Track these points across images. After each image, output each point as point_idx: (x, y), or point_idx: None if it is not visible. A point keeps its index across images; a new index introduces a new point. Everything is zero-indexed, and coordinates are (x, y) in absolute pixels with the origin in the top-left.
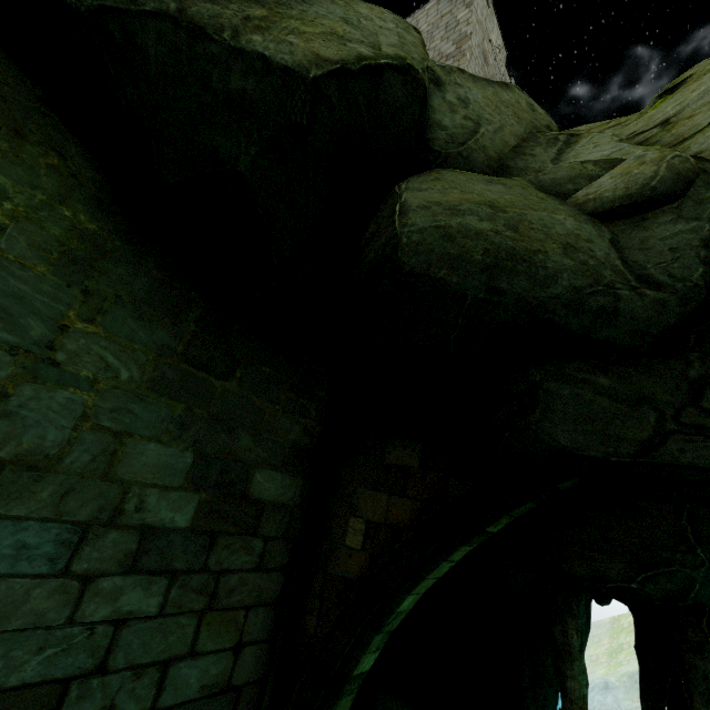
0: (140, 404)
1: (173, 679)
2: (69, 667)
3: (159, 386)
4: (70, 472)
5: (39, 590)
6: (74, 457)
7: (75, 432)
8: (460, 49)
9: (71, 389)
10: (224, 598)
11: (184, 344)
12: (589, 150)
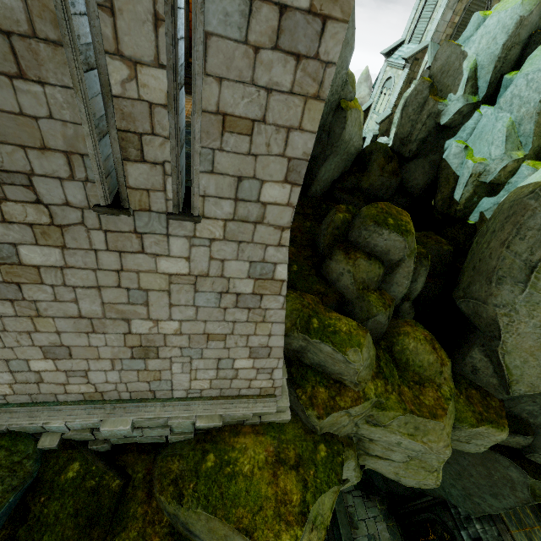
0: None
1: None
2: None
3: None
4: None
5: None
6: None
7: None
8: (322, 39)
9: None
10: None
11: None
12: (345, 471)
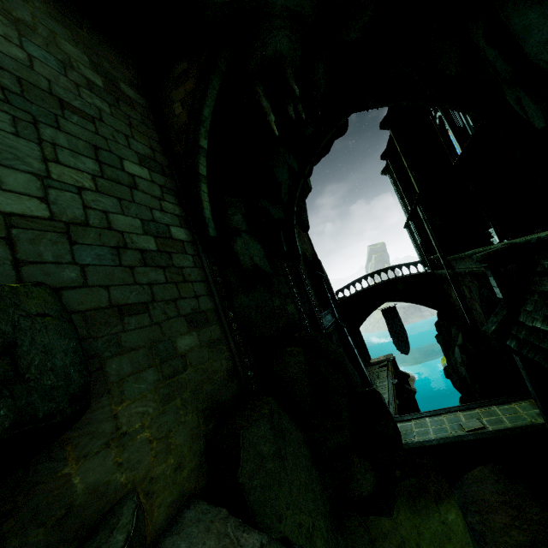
0: (51, 22)
1: (132, 143)
2: (90, 113)
3: (54, 18)
4: (43, 37)
5: (62, 78)
6: (41, 32)
7: (34, 21)
8: None
9: (20, 0)
10: (136, 127)
11: (52, 2)
12: None
